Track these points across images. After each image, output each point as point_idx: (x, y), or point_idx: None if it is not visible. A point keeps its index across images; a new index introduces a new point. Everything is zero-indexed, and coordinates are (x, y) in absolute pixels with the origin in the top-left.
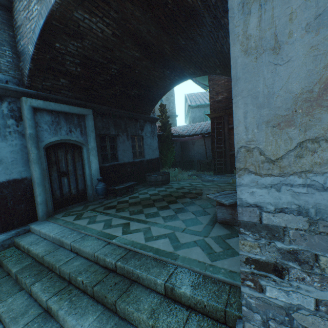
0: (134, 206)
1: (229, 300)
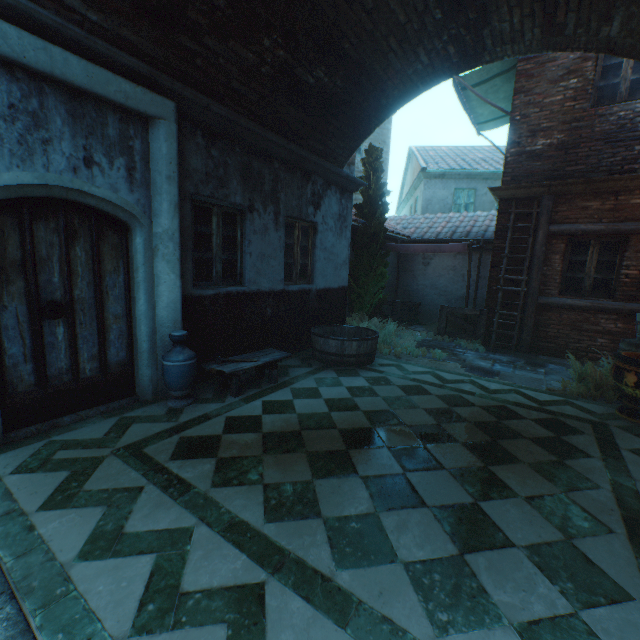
0: (281, 455)
1: None
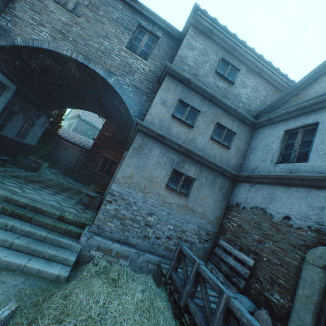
0: (17, 178)
1: (85, 222)
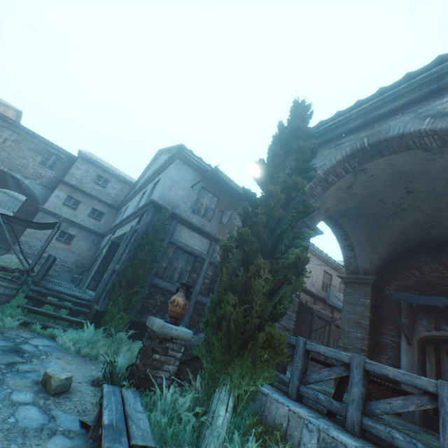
0: None
1: None
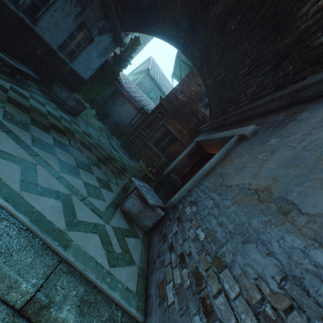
0: (17, 108)
1: None
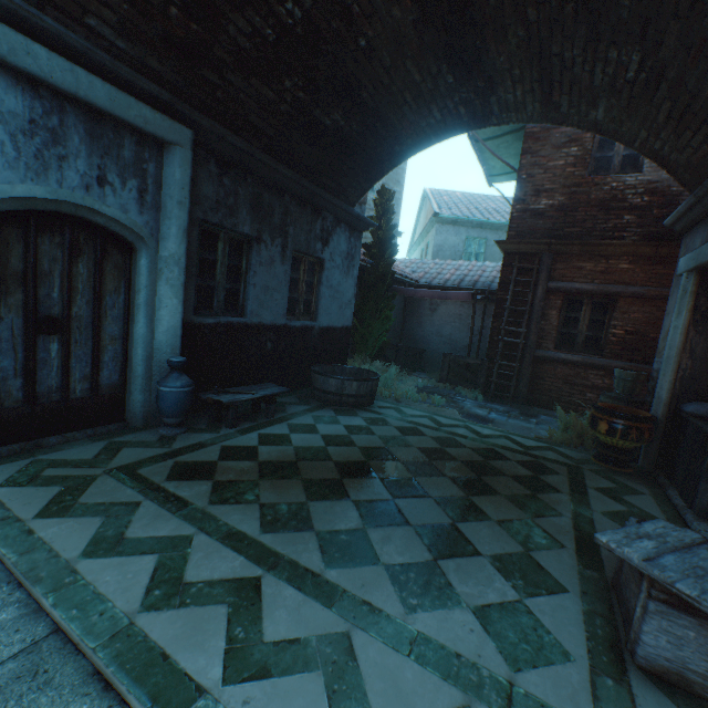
0: (277, 481)
1: None
